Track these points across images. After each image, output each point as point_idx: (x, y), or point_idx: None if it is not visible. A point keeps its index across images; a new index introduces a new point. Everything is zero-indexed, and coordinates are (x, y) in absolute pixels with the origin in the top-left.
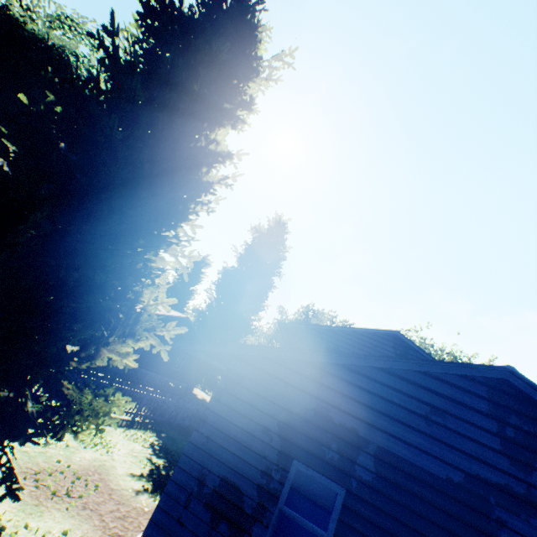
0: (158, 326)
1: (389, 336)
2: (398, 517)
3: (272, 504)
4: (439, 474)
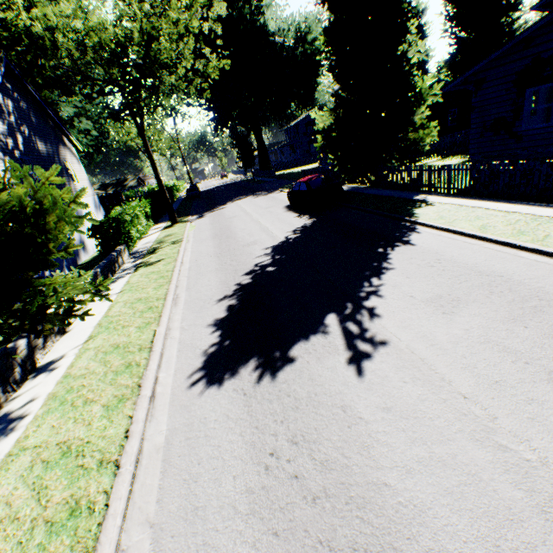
0: (428, 93)
1: None
2: None
3: (521, 112)
4: None
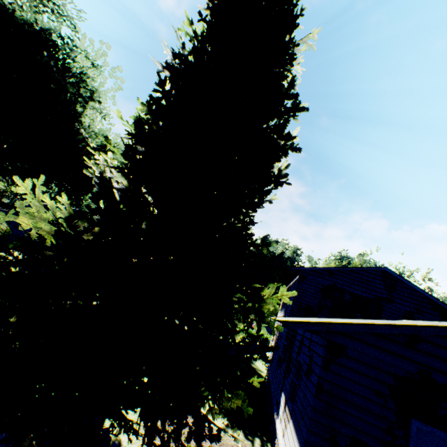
0: None
1: (378, 271)
2: None
3: None
4: None
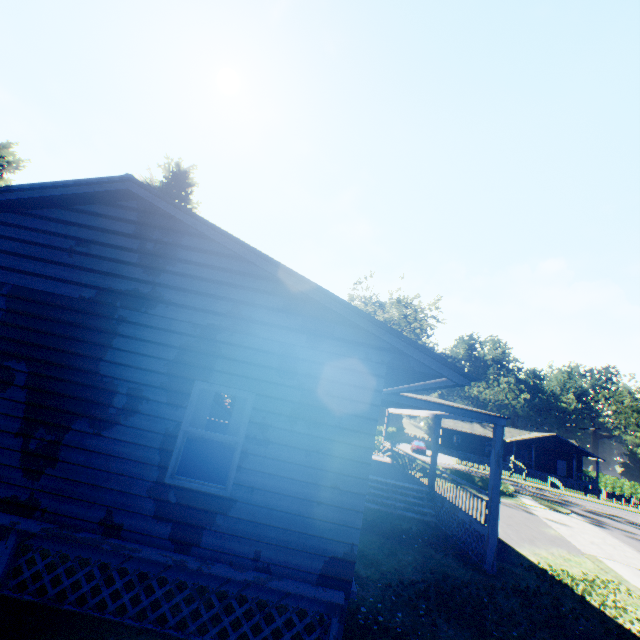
0: None
1: None
2: (24, 340)
3: None
4: (73, 296)
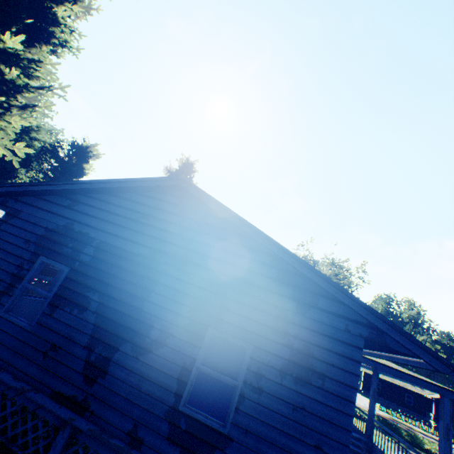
0: None
1: None
2: (100, 278)
3: (19, 283)
4: (134, 251)
